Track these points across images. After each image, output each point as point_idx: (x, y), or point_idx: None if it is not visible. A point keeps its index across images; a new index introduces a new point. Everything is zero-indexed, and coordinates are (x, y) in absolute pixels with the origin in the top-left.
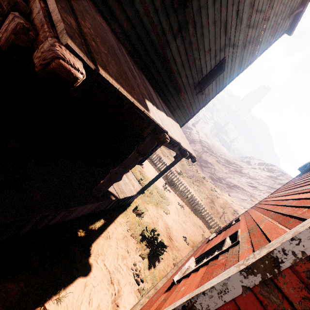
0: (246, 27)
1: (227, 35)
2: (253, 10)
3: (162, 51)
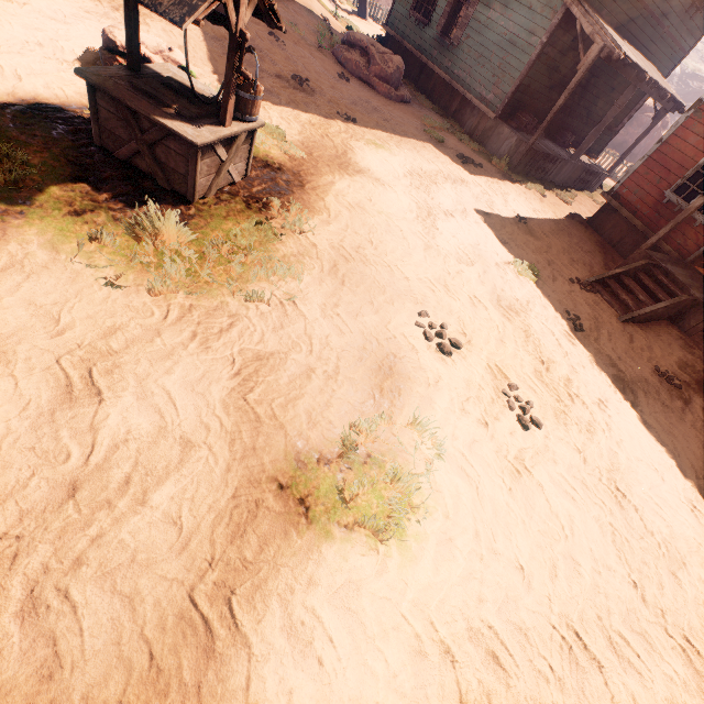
0: None
1: None
2: None
3: (640, 2)
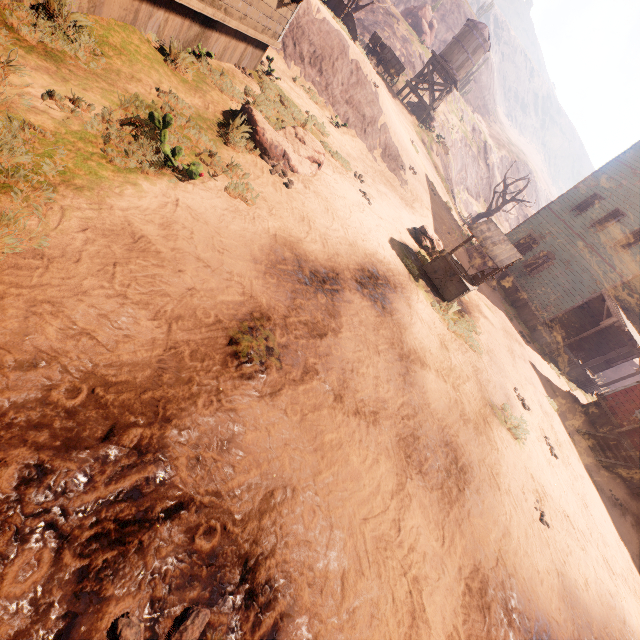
0: None
1: None
2: None
3: None
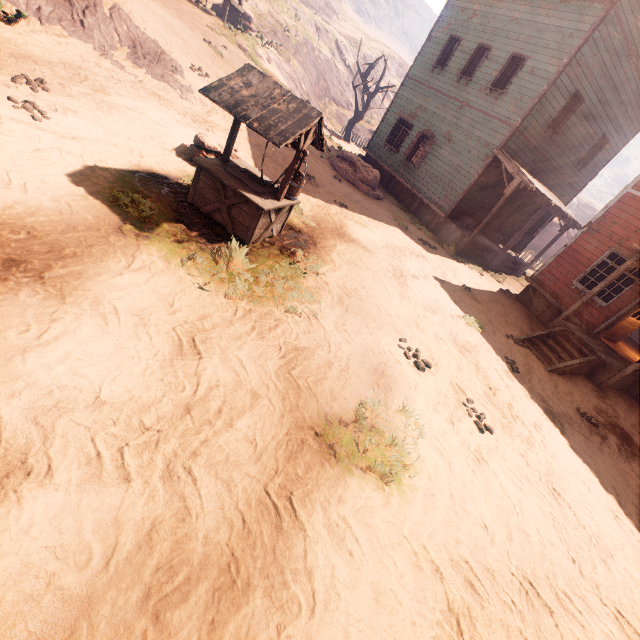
0: (620, 108)
1: (600, 123)
2: (622, 99)
3: (543, 158)
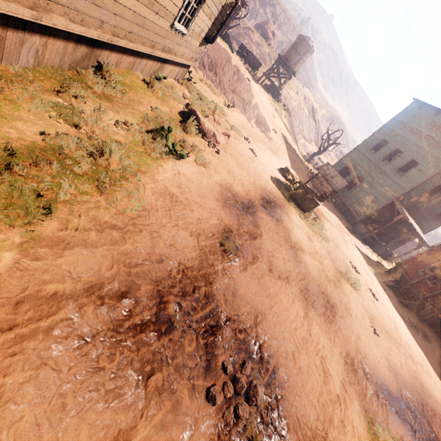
0: None
1: None
2: None
3: (417, 208)
